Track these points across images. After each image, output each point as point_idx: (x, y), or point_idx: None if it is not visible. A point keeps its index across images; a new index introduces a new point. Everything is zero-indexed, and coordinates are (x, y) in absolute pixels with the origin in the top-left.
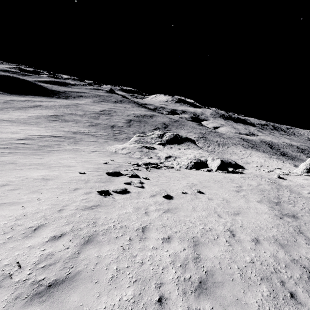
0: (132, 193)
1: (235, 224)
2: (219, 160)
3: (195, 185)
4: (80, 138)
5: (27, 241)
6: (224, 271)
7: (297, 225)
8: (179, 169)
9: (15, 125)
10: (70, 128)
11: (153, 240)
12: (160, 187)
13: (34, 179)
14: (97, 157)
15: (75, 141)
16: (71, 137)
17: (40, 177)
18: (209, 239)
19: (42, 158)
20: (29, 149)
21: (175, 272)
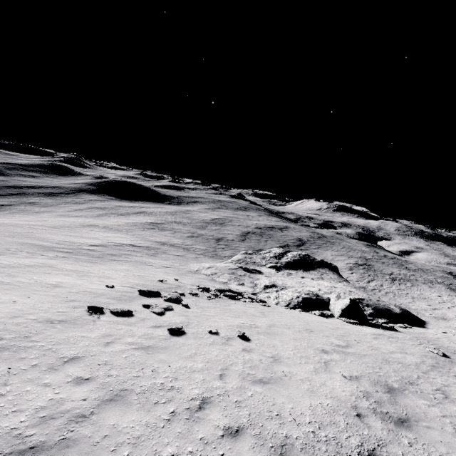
0: (133, 318)
1: (231, 395)
2: (348, 299)
3: (253, 328)
4: (164, 250)
5: None
6: (93, 450)
7: (382, 438)
8: (268, 305)
9: (104, 231)
10: (162, 237)
11: (60, 375)
12: (188, 318)
13: (44, 284)
14: (161, 273)
15: (155, 253)
16: (154, 248)
17: (55, 283)
18: (147, 399)
19: (90, 265)
20: (88, 256)
21: (21, 421)
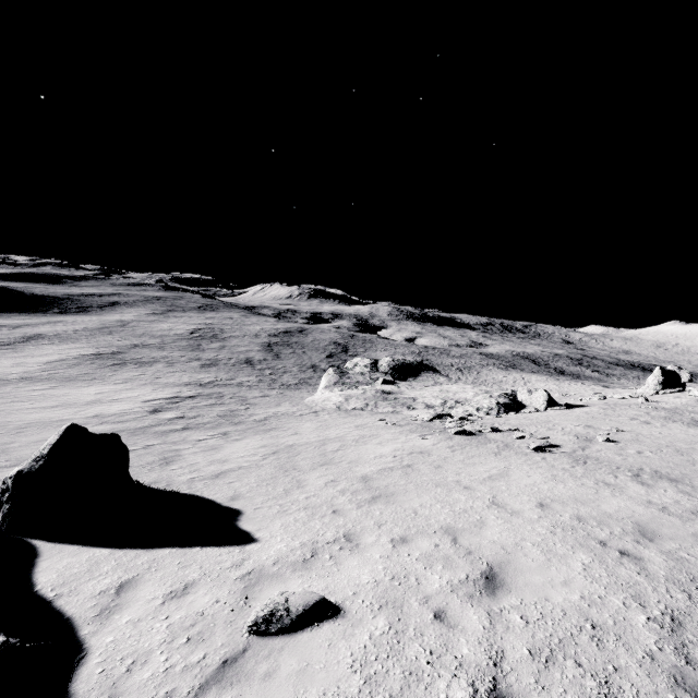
0: (562, 445)
1: None
2: (542, 390)
3: (592, 426)
4: (234, 394)
5: (633, 490)
6: None
7: None
8: (500, 416)
9: (59, 386)
10: (175, 376)
11: None
12: (564, 434)
13: (409, 455)
14: (346, 419)
15: (239, 400)
16: (217, 395)
17: (404, 452)
18: None
19: (293, 432)
20: (227, 425)
21: None
